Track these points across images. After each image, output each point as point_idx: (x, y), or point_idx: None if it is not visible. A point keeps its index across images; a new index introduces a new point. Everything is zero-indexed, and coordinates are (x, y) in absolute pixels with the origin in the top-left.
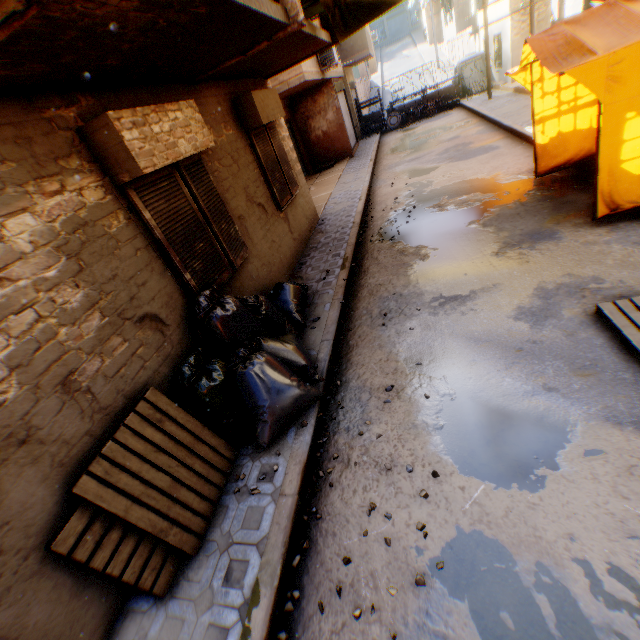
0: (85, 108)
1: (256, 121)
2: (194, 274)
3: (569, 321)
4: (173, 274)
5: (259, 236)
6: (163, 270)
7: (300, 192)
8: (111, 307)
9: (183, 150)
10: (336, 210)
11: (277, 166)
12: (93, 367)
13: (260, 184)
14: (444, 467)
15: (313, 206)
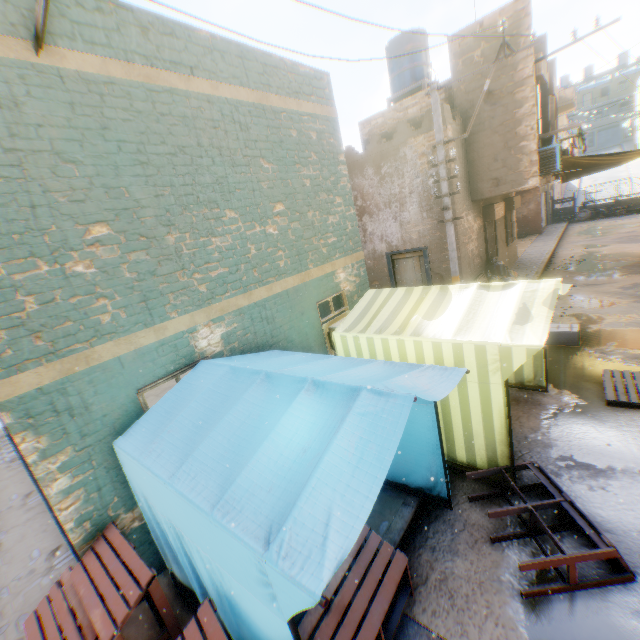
0: (483, 202)
1: (511, 208)
2: (489, 252)
3: (637, 289)
4: (485, 250)
5: (500, 252)
6: (484, 247)
7: (513, 242)
8: (478, 250)
9: (500, 215)
10: (529, 257)
11: (510, 227)
12: (475, 261)
13: (503, 233)
14: (573, 307)
15: (516, 252)
